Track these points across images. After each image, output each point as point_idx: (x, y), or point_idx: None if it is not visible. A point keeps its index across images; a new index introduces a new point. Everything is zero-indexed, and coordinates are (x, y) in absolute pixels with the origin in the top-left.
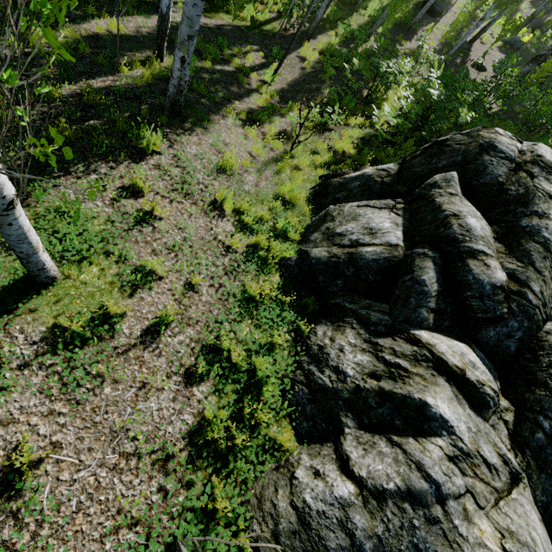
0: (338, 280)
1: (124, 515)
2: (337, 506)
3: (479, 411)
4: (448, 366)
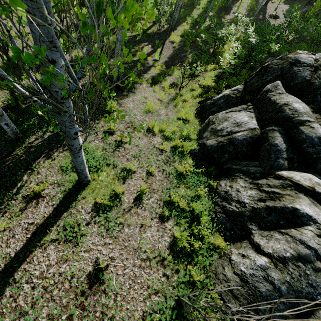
0: (225, 155)
1: (151, 288)
2: (260, 270)
3: None
4: (303, 187)
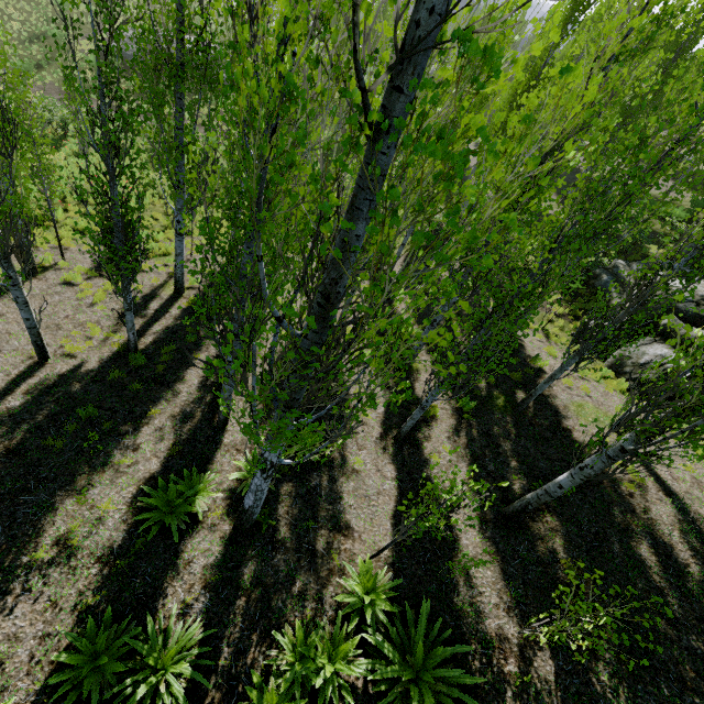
0: None
1: None
2: None
3: None
4: None
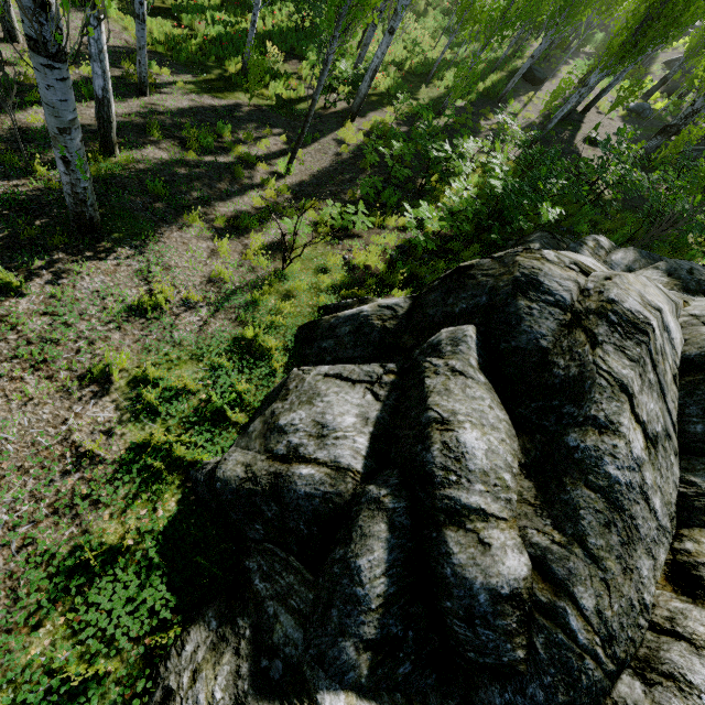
0: (256, 524)
1: None
2: None
3: None
4: None
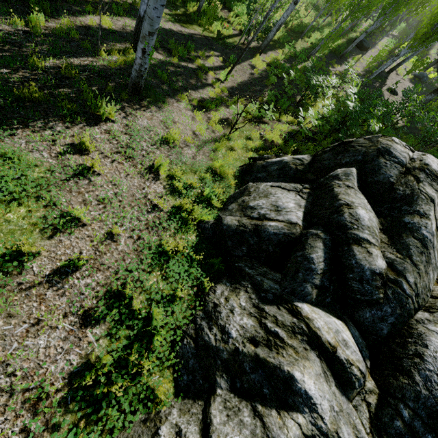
0: (243, 247)
1: None
2: None
3: (344, 390)
4: (322, 341)
